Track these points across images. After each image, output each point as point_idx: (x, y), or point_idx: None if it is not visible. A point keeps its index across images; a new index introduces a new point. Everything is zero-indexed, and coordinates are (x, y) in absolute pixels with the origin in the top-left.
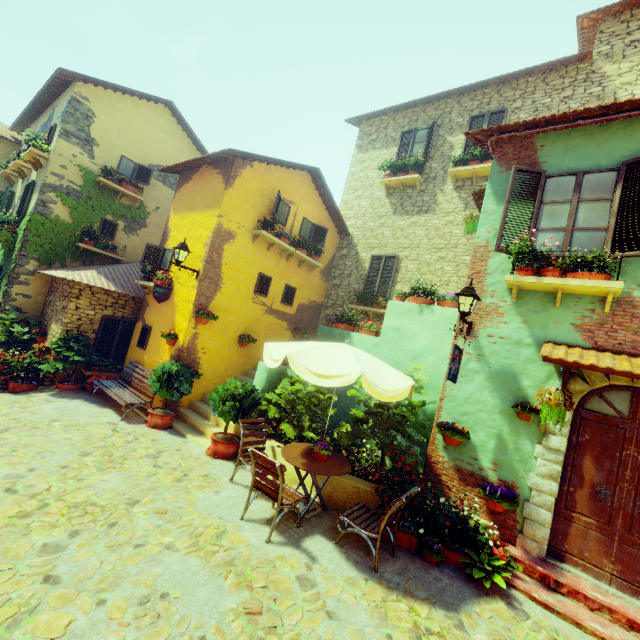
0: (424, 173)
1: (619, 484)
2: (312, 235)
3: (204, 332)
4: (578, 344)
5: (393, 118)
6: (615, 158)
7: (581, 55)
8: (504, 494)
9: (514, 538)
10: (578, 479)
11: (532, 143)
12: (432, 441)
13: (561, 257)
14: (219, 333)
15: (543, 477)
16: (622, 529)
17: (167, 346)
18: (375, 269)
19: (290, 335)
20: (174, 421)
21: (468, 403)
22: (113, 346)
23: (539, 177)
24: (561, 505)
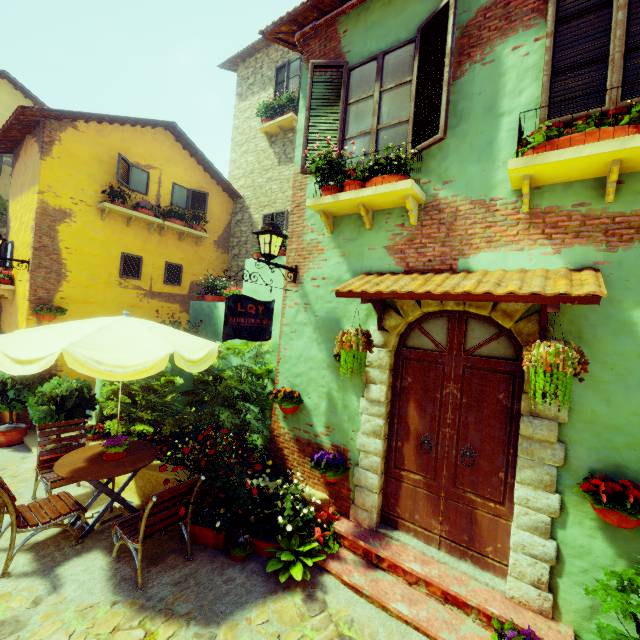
0: None
1: (441, 430)
2: (190, 202)
3: None
4: (391, 270)
5: (267, 54)
6: (413, 26)
7: None
8: (331, 462)
9: (349, 509)
10: (404, 431)
11: (336, 31)
12: (273, 412)
13: (355, 164)
14: None
15: (368, 435)
16: (447, 482)
17: None
18: None
19: (187, 318)
20: (29, 435)
21: (300, 362)
22: None
23: (341, 71)
24: (391, 464)
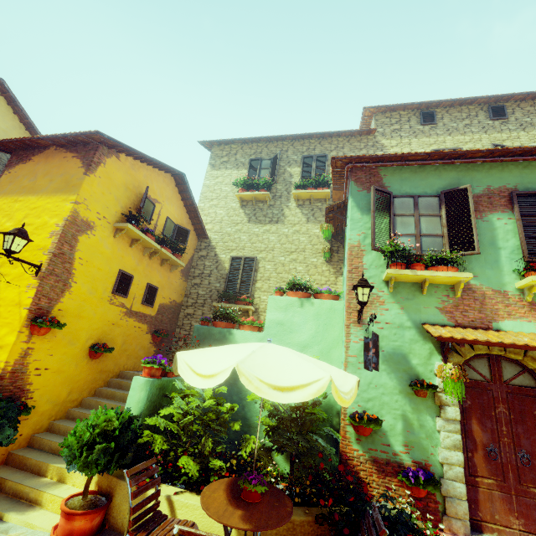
0: (271, 192)
1: (501, 440)
2: (175, 235)
3: (41, 346)
4: (445, 323)
5: (241, 147)
6: (434, 189)
7: (370, 130)
8: (425, 477)
9: (439, 522)
10: (472, 443)
11: (377, 172)
12: (344, 435)
13: (424, 255)
14: (63, 345)
15: (449, 449)
16: (514, 482)
17: None
18: (235, 269)
19: (150, 339)
20: None
21: (371, 388)
22: None
23: (389, 196)
24: (466, 473)
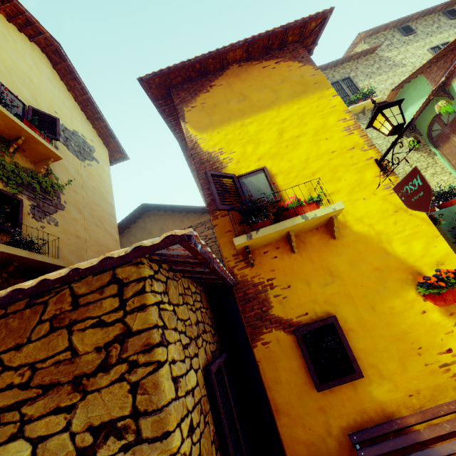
0: None
1: None
2: None
3: None
4: None
5: None
6: None
7: (377, 46)
8: None
9: None
10: None
11: None
12: None
13: None
14: None
15: None
16: None
17: (435, 313)
18: None
19: None
20: None
21: None
22: (243, 455)
23: None
24: None
